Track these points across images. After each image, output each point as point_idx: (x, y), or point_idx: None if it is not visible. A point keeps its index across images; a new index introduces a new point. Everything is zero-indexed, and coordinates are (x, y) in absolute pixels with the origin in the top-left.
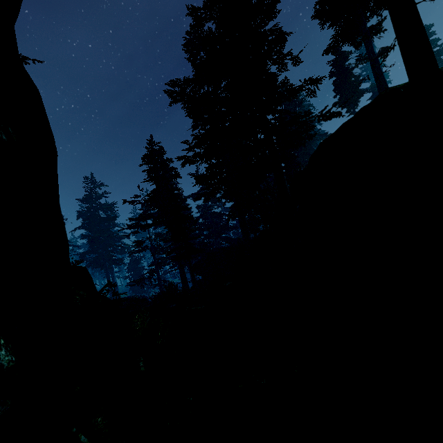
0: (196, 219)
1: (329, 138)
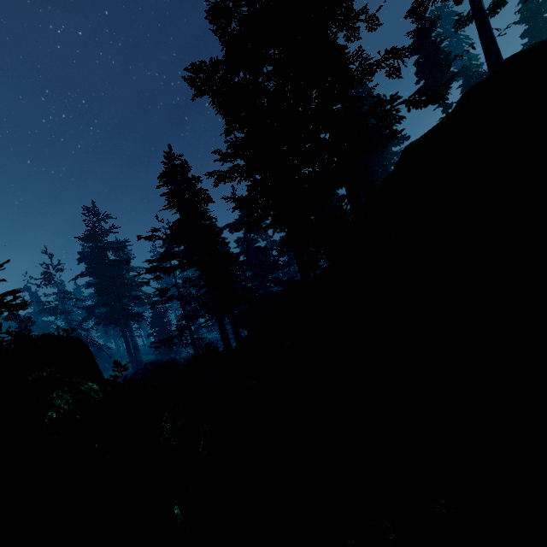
0: (237, 257)
1: (435, 129)
